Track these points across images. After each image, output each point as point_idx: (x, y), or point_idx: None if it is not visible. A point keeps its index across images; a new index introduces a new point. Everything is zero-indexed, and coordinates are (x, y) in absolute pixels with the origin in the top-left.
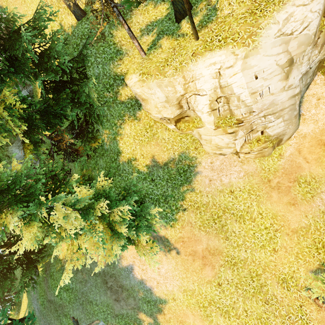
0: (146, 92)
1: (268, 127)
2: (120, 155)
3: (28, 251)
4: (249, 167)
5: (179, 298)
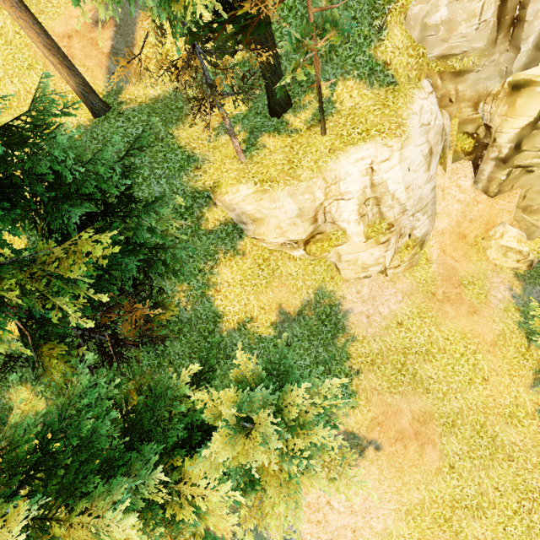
0: (265, 208)
1: (416, 227)
2: (220, 321)
3: None
4: (402, 285)
5: (401, 535)
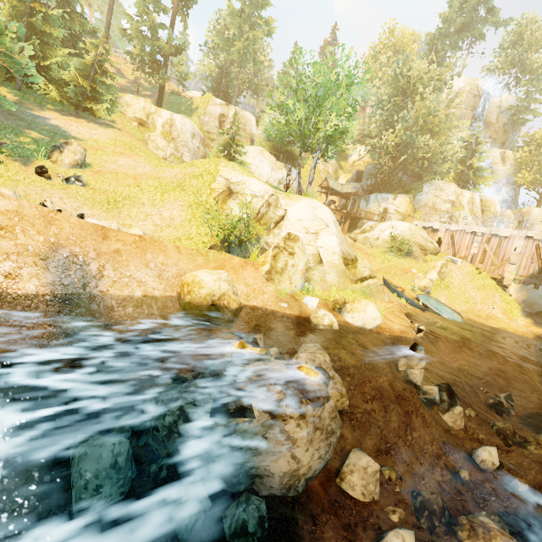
0: (134, 102)
1: (184, 154)
2: None
3: None
4: None
5: (104, 142)
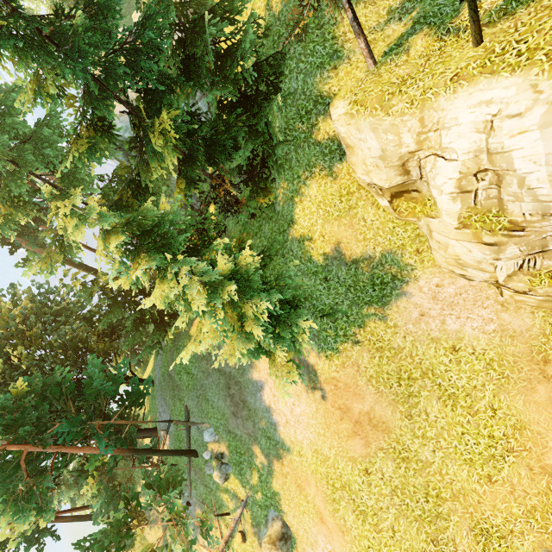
0: (353, 135)
1: None
2: (291, 226)
3: (163, 310)
4: (513, 319)
5: (306, 456)
